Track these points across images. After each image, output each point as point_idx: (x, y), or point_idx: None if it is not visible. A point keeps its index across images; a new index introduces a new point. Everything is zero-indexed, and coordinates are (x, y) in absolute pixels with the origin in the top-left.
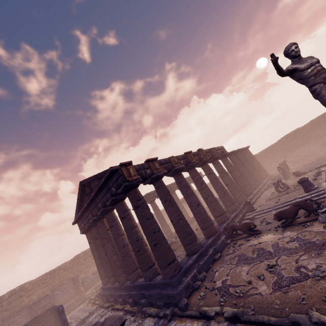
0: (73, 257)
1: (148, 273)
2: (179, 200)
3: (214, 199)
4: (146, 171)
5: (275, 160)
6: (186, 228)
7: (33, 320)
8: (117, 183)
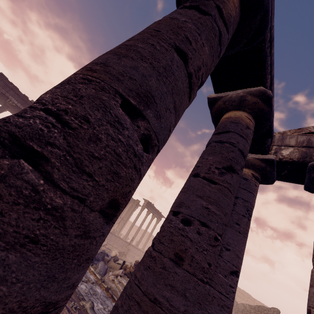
0: None
1: None
2: None
3: None
4: None
5: None
6: None
7: None
8: None
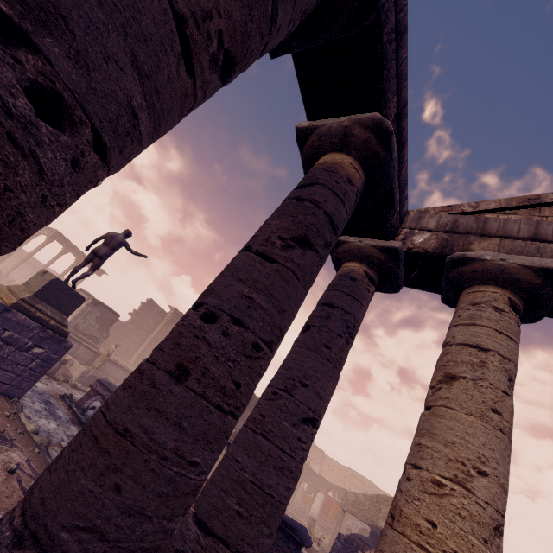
0: None
1: None
2: None
3: None
4: None
5: None
6: None
7: None
8: None
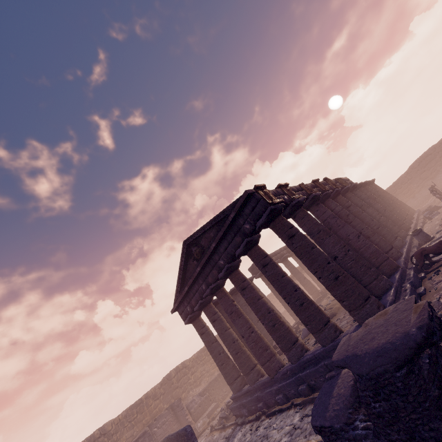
0: (162, 379)
1: (327, 331)
2: (296, 270)
3: (371, 232)
4: (283, 197)
5: (412, 195)
6: (361, 260)
7: None
8: (253, 214)
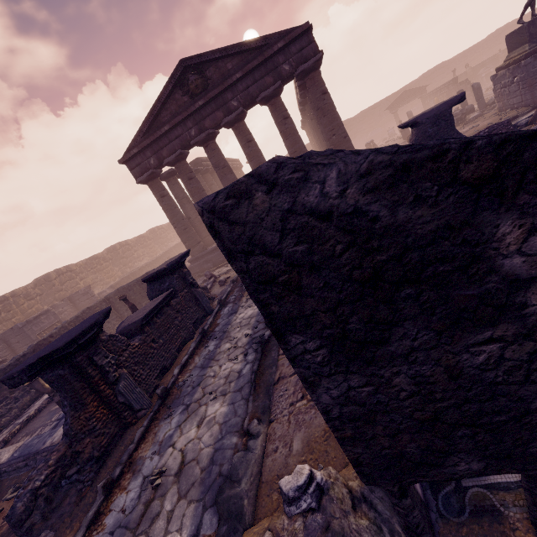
0: (35, 280)
1: None
2: None
3: None
4: None
5: None
6: None
7: (86, 312)
8: (299, 56)
